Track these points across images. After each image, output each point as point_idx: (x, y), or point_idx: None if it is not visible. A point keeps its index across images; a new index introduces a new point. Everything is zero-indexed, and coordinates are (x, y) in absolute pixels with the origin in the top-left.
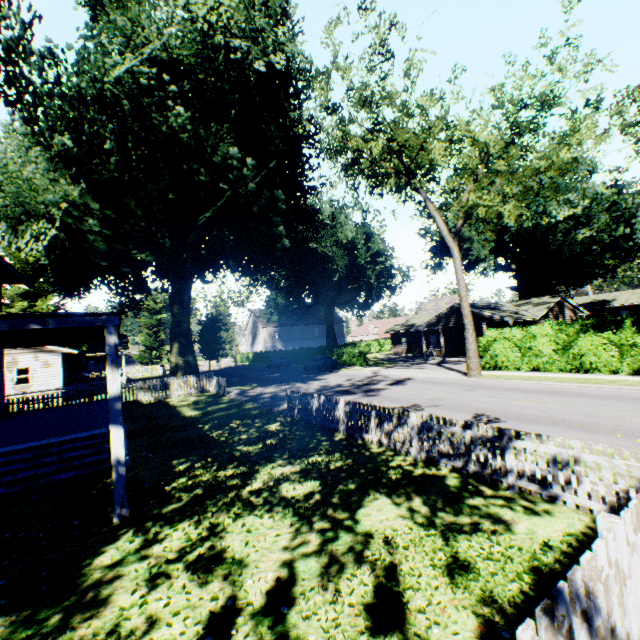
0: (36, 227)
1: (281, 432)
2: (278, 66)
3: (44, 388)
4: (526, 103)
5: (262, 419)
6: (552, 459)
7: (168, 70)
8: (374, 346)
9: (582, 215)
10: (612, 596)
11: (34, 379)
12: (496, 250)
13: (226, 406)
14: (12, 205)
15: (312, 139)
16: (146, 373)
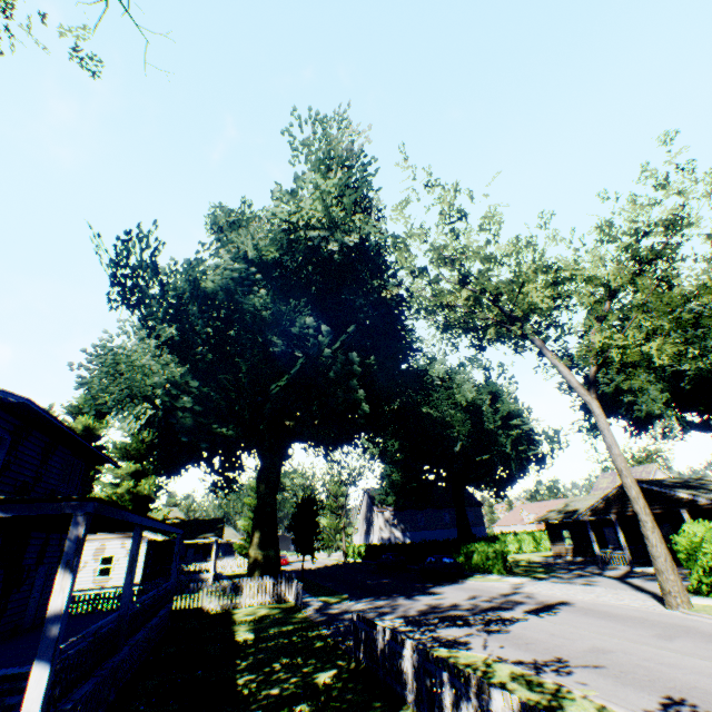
0: (140, 407)
1: (326, 690)
2: (351, 244)
3: (121, 582)
4: (644, 231)
5: (318, 659)
6: None
7: (257, 263)
8: (526, 541)
9: None
10: None
11: (115, 570)
12: (676, 402)
13: (290, 628)
14: (127, 389)
15: (405, 302)
16: (242, 567)
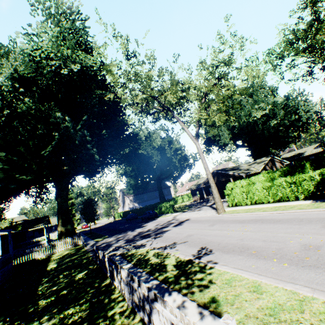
0: None
1: (78, 281)
2: (75, 70)
3: None
4: (217, 65)
5: (81, 268)
6: (171, 323)
7: (19, 81)
8: (185, 198)
9: (269, 113)
10: None
11: None
12: (234, 138)
13: (75, 257)
14: None
15: (119, 101)
16: None
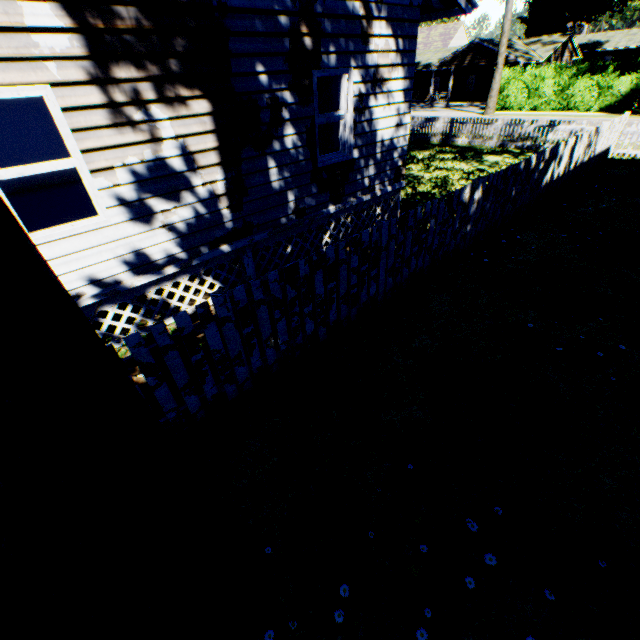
0: None
1: None
2: None
3: None
4: None
5: None
6: (570, 132)
7: None
8: None
9: None
10: (598, 140)
11: None
12: None
13: None
14: None
15: None
16: None
